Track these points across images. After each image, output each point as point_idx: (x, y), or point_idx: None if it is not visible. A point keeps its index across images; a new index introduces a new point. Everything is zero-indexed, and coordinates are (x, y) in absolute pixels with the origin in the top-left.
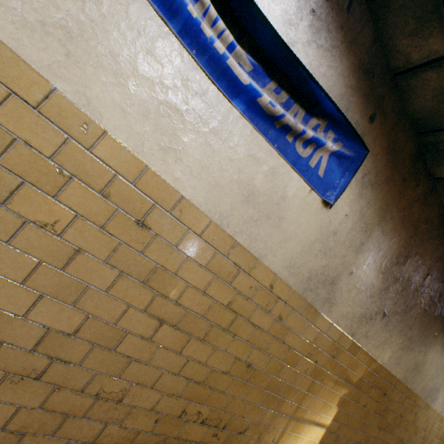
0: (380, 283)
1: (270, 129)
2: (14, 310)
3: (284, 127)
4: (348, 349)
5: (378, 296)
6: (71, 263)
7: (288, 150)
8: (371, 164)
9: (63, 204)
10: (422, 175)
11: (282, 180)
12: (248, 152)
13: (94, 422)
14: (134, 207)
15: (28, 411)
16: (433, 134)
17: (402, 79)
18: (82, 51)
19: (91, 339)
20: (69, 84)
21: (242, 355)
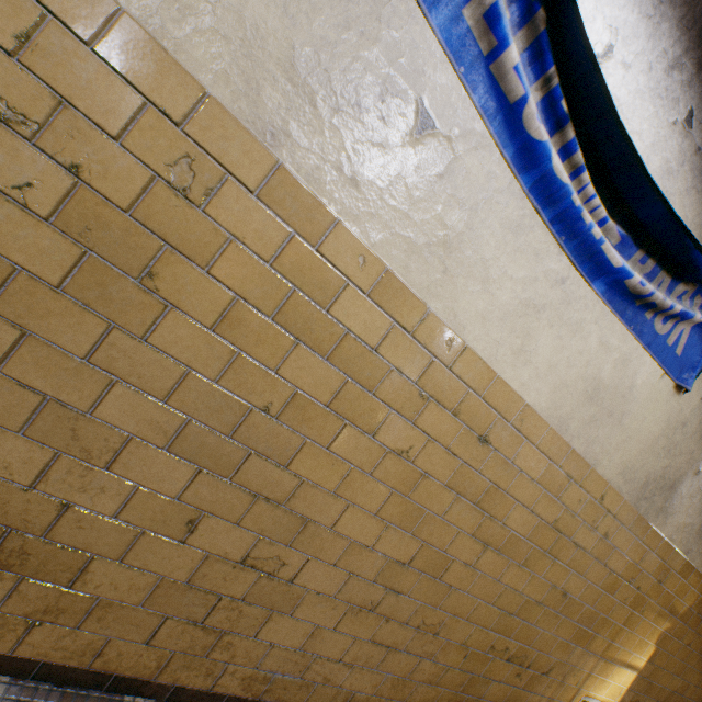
0: None
1: (628, 308)
2: (364, 541)
3: (647, 304)
4: (678, 571)
5: None
6: (416, 489)
7: (645, 330)
8: None
9: (418, 428)
10: None
11: (631, 367)
12: (599, 340)
13: (410, 656)
14: (479, 421)
15: (360, 642)
16: None
17: None
18: (457, 264)
19: (421, 568)
20: (442, 301)
21: (558, 581)
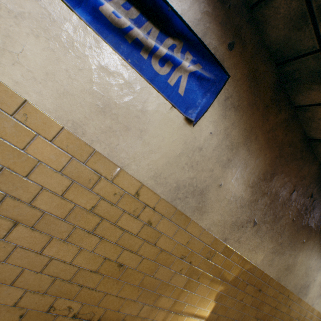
0: (249, 196)
1: (122, 43)
2: None
3: (136, 42)
4: (222, 252)
5: (248, 207)
6: None
7: (144, 67)
8: (233, 88)
9: None
10: (283, 103)
11: (140, 95)
12: (99, 63)
13: None
14: None
15: None
16: (289, 64)
17: (257, 11)
18: None
19: None
20: None
21: (112, 256)
